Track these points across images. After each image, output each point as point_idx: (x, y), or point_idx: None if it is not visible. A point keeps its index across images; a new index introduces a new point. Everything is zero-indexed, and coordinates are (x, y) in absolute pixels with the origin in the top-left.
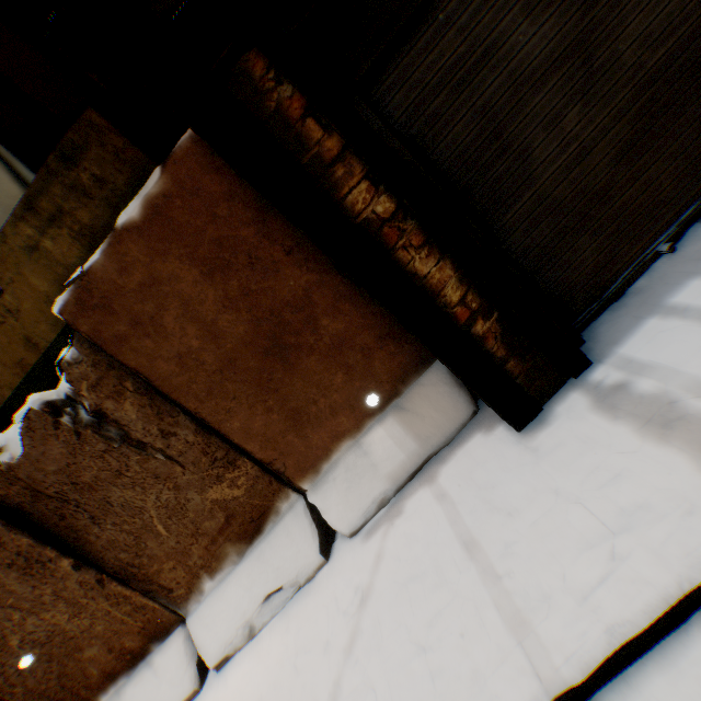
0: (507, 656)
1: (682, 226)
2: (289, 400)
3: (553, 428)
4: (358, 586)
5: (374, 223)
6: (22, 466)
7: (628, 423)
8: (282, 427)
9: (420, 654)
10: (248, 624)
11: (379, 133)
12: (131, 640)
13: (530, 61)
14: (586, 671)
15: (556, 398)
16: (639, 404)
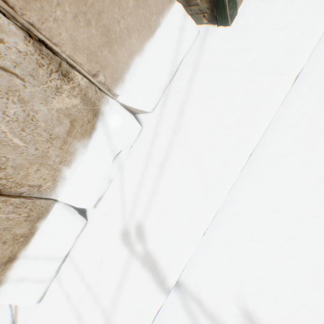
0: (273, 80)
1: None
2: (101, 17)
3: (248, 17)
4: (175, 119)
5: None
6: None
7: None
8: (99, 43)
9: (231, 109)
10: (106, 178)
11: None
12: (21, 229)
13: None
14: (304, 64)
15: (242, 7)
16: None
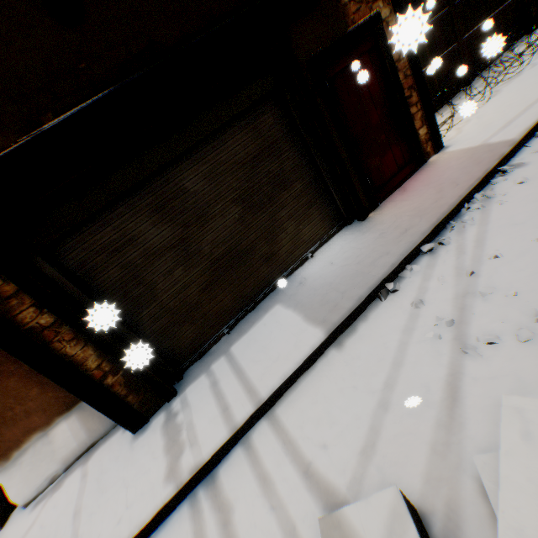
0: None
1: (237, 321)
2: None
3: (145, 435)
4: None
5: (39, 329)
6: None
7: (165, 439)
8: None
9: None
10: None
11: (55, 274)
12: None
13: (156, 245)
14: None
15: (157, 413)
16: (173, 428)
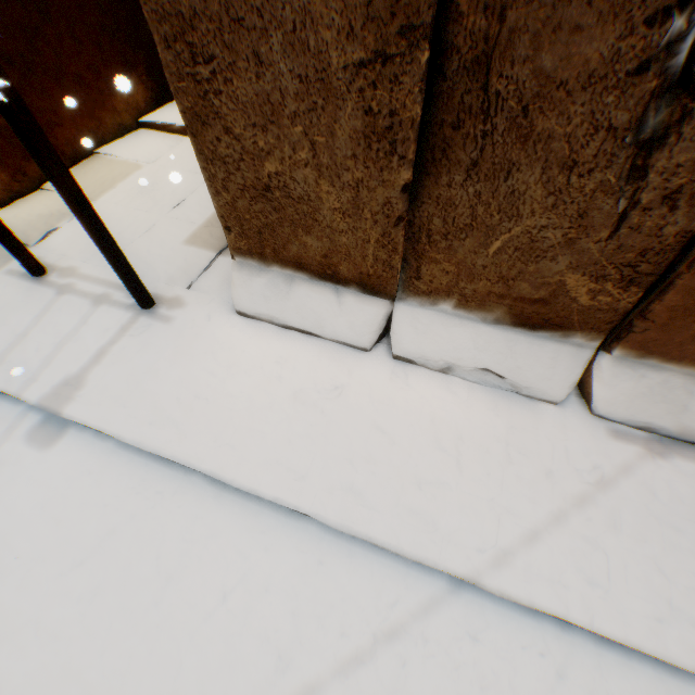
0: None
1: None
2: None
3: None
4: (598, 467)
5: None
6: (533, 2)
7: None
8: None
9: (660, 578)
10: (449, 364)
11: None
12: (347, 269)
13: None
14: None
15: None
16: None
